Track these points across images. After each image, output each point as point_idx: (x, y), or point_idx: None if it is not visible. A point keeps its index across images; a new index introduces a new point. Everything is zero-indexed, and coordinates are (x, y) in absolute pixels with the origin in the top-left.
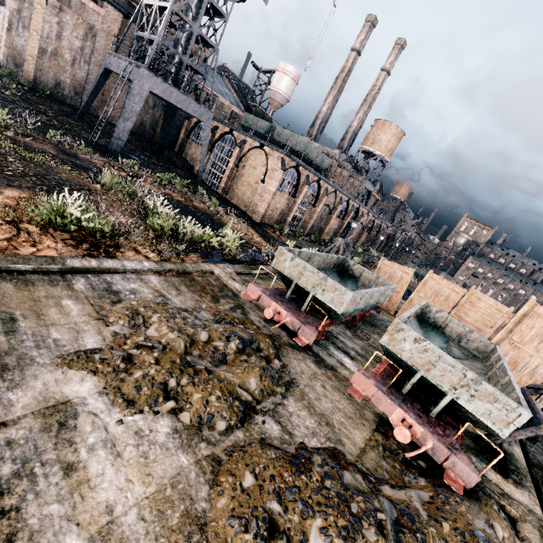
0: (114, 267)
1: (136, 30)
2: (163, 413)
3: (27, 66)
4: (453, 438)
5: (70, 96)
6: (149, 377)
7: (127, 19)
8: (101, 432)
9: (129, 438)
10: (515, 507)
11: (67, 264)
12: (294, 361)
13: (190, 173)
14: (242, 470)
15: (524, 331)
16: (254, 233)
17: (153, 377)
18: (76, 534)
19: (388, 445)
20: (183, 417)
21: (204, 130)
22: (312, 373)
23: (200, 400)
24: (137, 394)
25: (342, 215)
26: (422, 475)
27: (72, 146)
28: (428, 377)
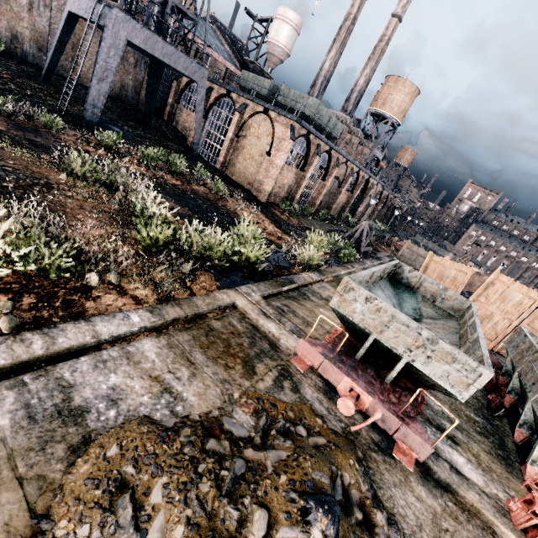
0: (79, 343)
1: None
2: None
3: None
4: None
5: (32, 52)
6: None
7: None
8: None
9: None
10: None
11: None
12: (398, 494)
13: (183, 145)
14: None
15: None
16: (265, 219)
17: None
18: None
19: None
20: None
21: (198, 92)
22: (431, 518)
23: None
24: None
25: (351, 187)
26: None
27: (31, 117)
28: None
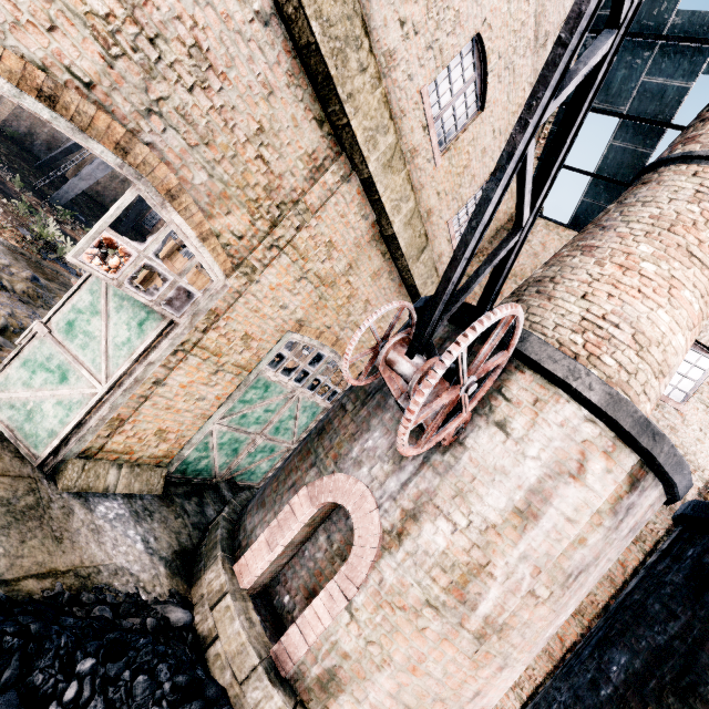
0: None
1: None
2: None
3: (3, 108)
4: None
5: (41, 148)
6: None
7: None
8: None
9: None
10: None
11: None
12: None
13: None
14: None
15: None
16: None
17: None
18: None
19: None
20: None
21: None
22: None
23: None
24: None
25: None
26: None
27: (6, 176)
28: None
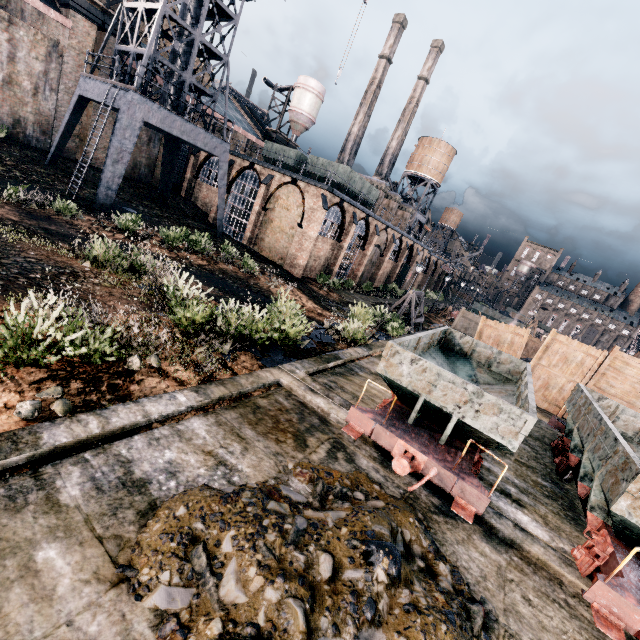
0: (131, 422)
1: (117, 44)
2: None
3: None
4: None
5: (36, 136)
6: None
7: (103, 31)
8: None
9: None
10: None
11: (43, 443)
12: (461, 550)
13: (204, 222)
14: None
15: None
16: (302, 296)
17: None
18: None
19: None
20: None
21: (220, 167)
22: (496, 570)
23: None
24: None
25: (394, 255)
26: None
27: (43, 204)
28: None
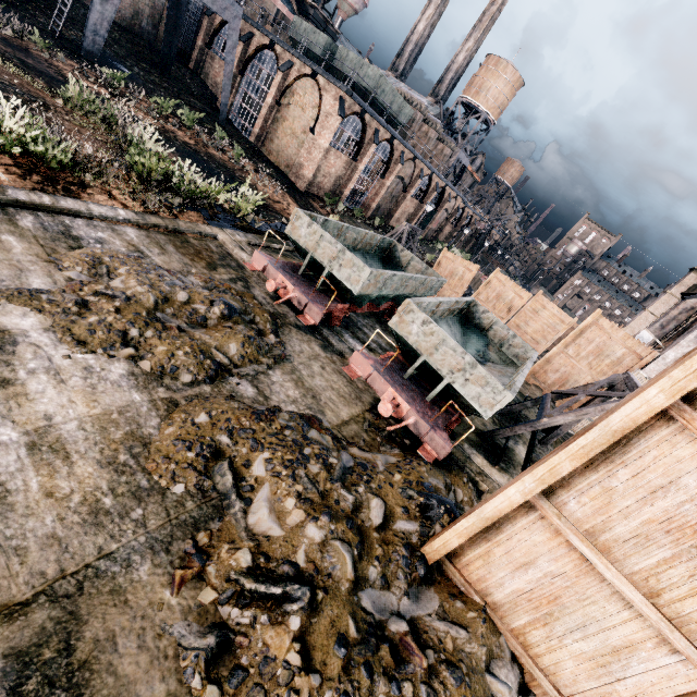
0: (76, 209)
1: None
2: (120, 358)
3: None
4: (436, 415)
5: None
6: (106, 323)
7: None
8: (44, 361)
9: (76, 371)
10: (487, 483)
11: (8, 194)
12: (296, 341)
13: (211, 106)
14: (198, 411)
15: (582, 345)
16: (292, 204)
17: (110, 324)
18: (11, 428)
19: (376, 424)
20: (143, 364)
21: (229, 36)
22: (314, 355)
23: (165, 352)
24: (90, 336)
25: (421, 195)
26: (402, 449)
27: (20, 34)
28: (430, 362)
